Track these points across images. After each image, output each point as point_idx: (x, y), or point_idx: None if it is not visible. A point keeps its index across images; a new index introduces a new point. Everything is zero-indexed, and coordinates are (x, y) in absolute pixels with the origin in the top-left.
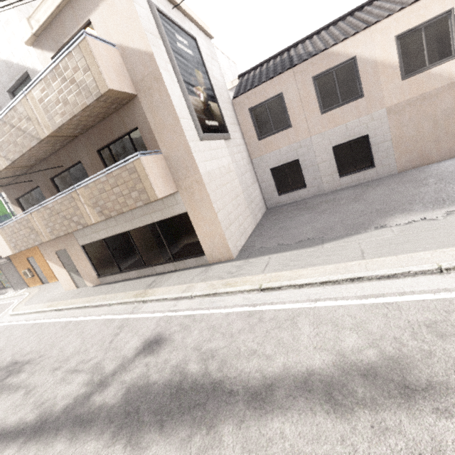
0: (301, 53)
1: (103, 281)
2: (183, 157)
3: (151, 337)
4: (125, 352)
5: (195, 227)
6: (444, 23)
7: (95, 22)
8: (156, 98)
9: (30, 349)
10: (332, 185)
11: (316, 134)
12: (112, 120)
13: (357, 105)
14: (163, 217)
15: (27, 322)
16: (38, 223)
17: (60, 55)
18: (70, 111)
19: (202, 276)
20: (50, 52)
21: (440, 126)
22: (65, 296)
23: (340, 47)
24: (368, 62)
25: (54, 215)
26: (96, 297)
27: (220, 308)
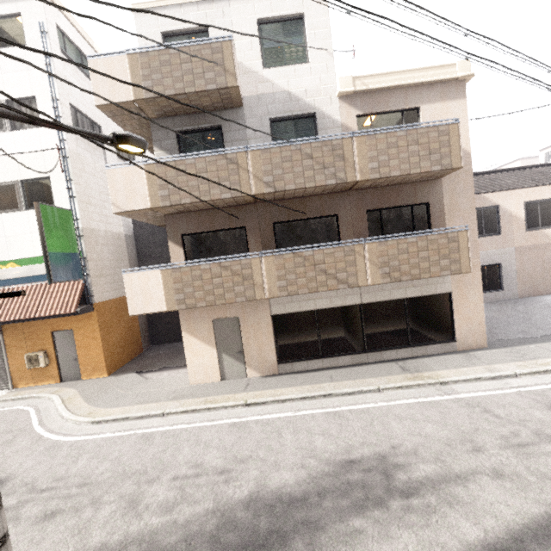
0: None
1: (285, 369)
2: None
3: None
4: None
5: (454, 310)
6: (550, 205)
7: (425, 111)
8: (460, 186)
9: (334, 445)
10: None
11: None
12: (403, 189)
13: (496, 240)
14: (420, 294)
15: (197, 424)
16: (267, 272)
17: (420, 124)
18: (405, 169)
19: (479, 360)
20: (358, 111)
21: (546, 270)
22: (214, 389)
23: (489, 196)
24: (506, 212)
25: (307, 265)
26: (318, 385)
27: None
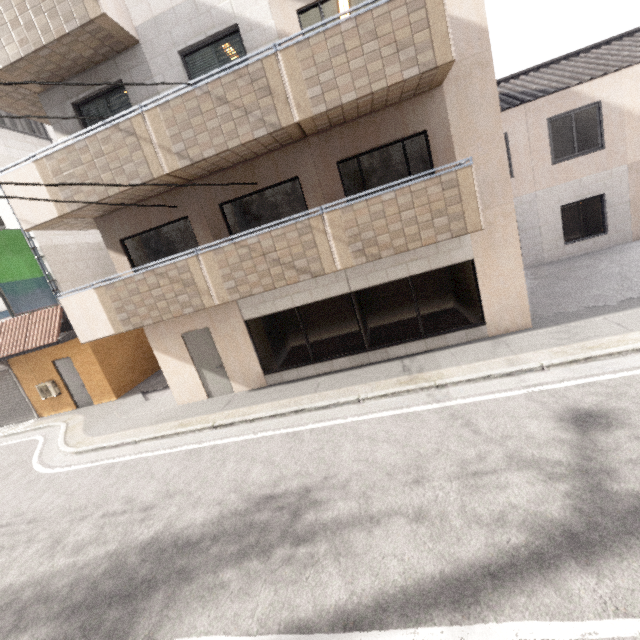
0: (521, 91)
1: (273, 379)
2: (491, 178)
3: (562, 414)
4: (547, 436)
5: (480, 283)
6: None
7: None
8: (474, 91)
9: (267, 476)
10: (554, 254)
11: (543, 189)
12: (384, 117)
13: (596, 158)
14: (428, 269)
15: (158, 452)
16: (209, 273)
17: None
18: (362, 86)
19: (508, 348)
20: (298, 2)
21: None
22: (195, 409)
23: (585, 88)
24: (614, 110)
25: (254, 257)
26: (297, 398)
27: (631, 370)
